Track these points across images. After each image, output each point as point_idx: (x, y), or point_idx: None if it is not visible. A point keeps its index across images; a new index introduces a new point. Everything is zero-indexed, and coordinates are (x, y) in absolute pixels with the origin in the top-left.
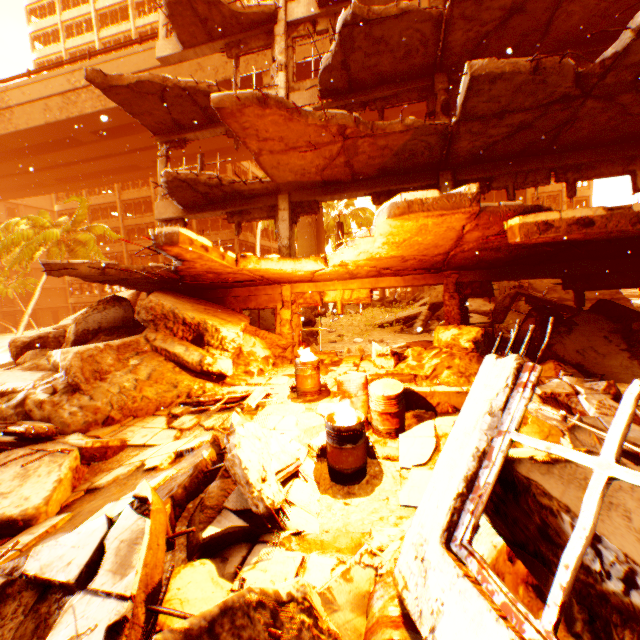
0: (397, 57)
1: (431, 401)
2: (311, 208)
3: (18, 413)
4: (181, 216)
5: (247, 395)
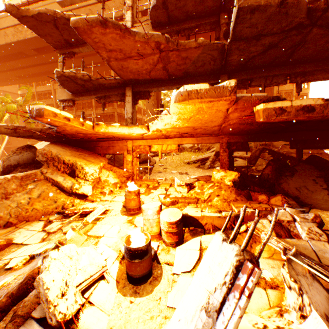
0: (197, 1)
1: (201, 222)
2: (145, 95)
3: None
4: (71, 98)
5: (94, 210)
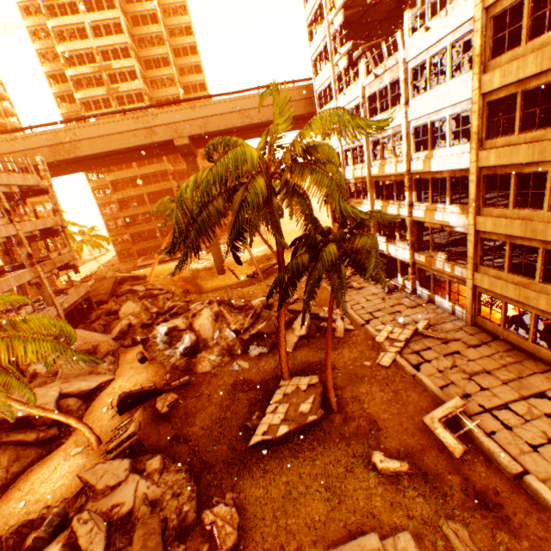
0: None
1: None
2: None
3: None
4: None
5: None
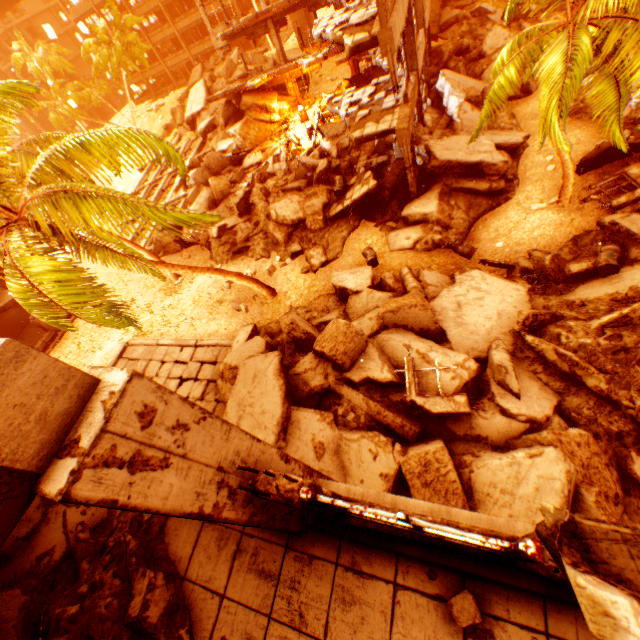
0: None
1: (331, 115)
2: (283, 24)
3: (238, 150)
4: (227, 45)
5: (288, 127)
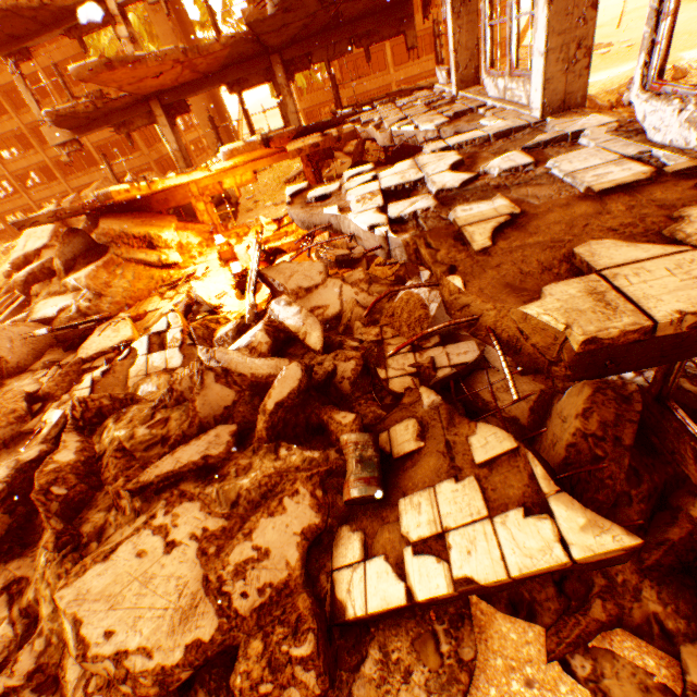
0: None
1: (284, 249)
2: (183, 109)
3: (81, 316)
4: (73, 139)
5: (196, 272)
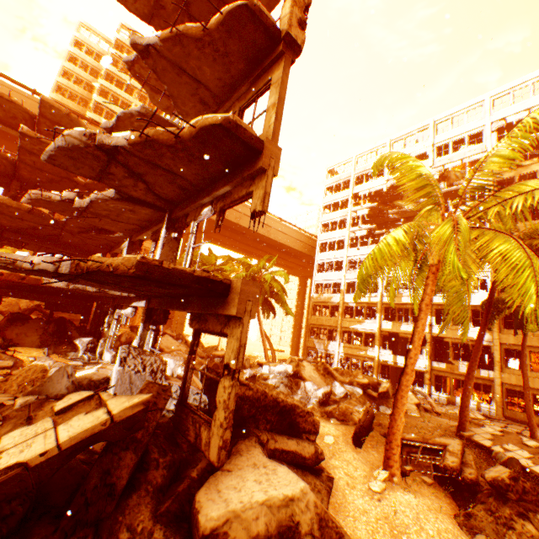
0: None
1: None
2: None
3: None
4: None
5: None
